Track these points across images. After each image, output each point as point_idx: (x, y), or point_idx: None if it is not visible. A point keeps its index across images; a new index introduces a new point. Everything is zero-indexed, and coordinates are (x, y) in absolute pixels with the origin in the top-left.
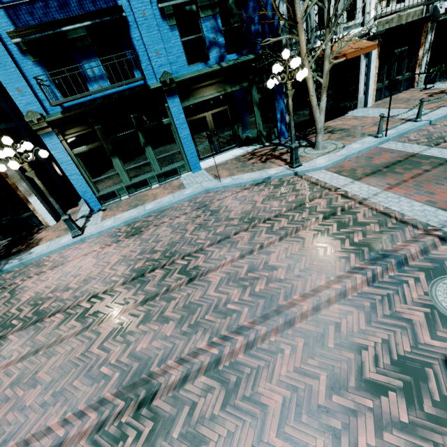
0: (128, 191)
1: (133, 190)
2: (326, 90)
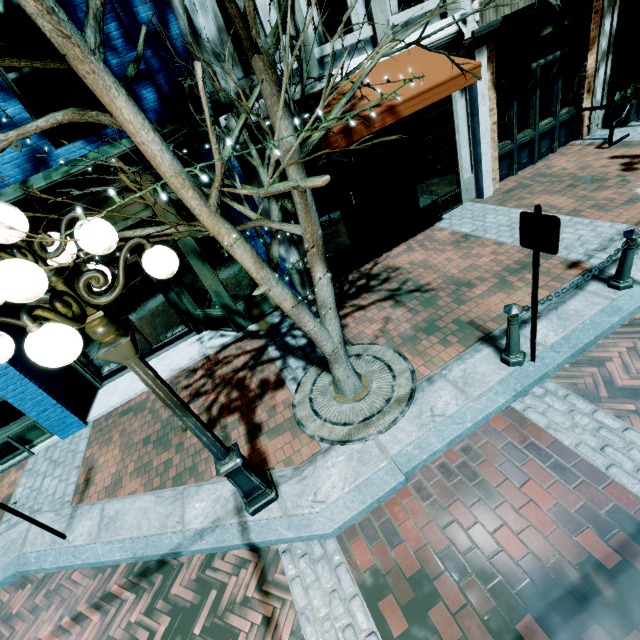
0: None
1: None
2: (320, 253)
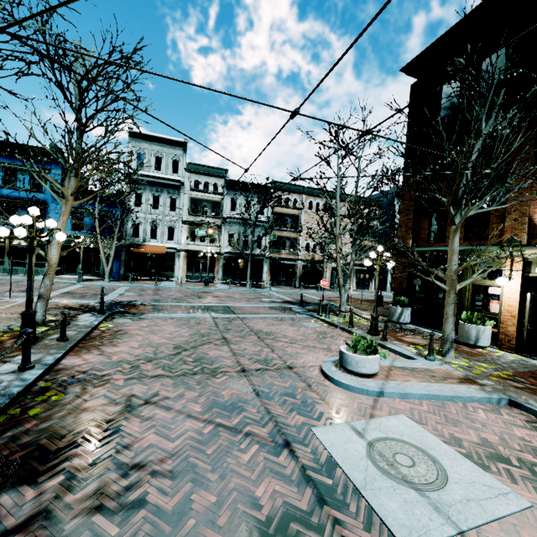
0: (4, 272)
1: (7, 272)
2: (112, 257)
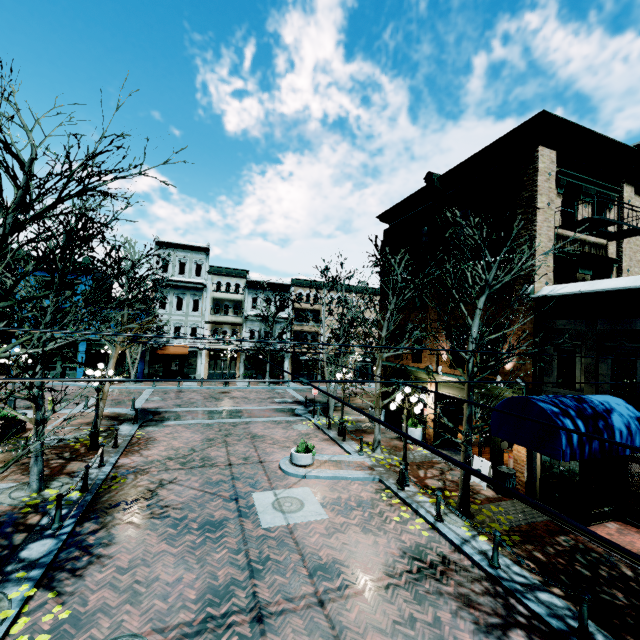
0: None
1: None
2: (138, 361)
